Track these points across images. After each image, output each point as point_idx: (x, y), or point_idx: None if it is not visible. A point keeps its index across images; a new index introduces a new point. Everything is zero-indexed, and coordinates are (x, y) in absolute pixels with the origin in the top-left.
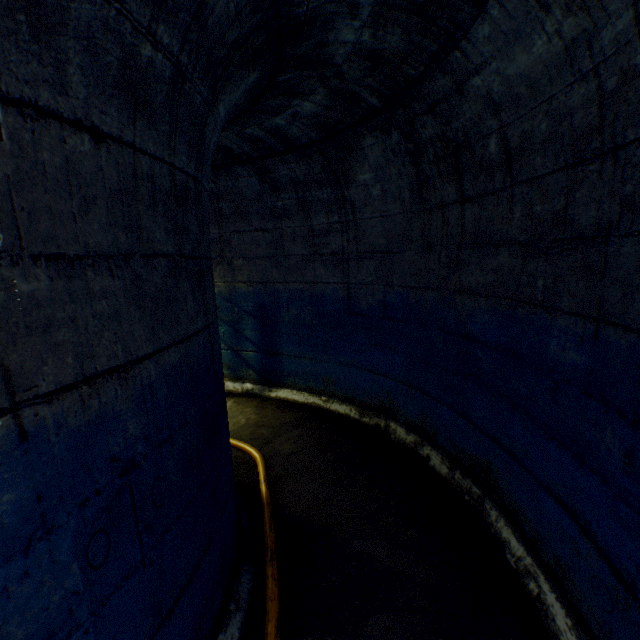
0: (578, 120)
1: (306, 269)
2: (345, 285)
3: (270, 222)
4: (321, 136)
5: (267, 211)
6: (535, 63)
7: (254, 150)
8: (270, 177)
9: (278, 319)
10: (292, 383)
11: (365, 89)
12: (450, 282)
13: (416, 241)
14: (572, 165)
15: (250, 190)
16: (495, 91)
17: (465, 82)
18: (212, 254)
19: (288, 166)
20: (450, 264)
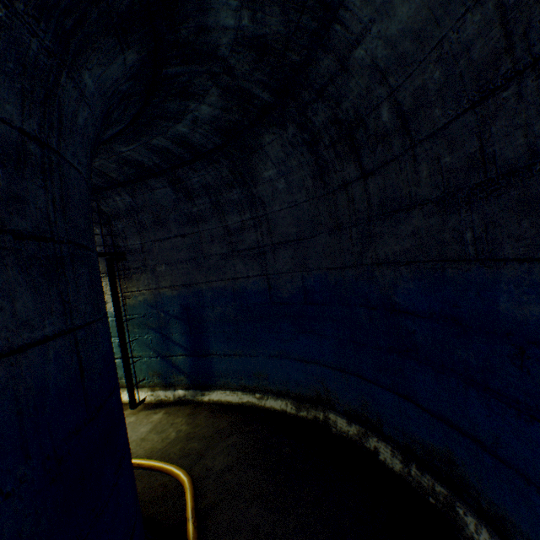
0: (478, 51)
1: (226, 266)
2: (264, 277)
3: (188, 227)
4: (224, 140)
5: (184, 217)
6: (418, 10)
7: (164, 161)
8: (183, 186)
9: (204, 319)
10: (224, 383)
11: (256, 84)
12: (366, 256)
13: (325, 224)
14: (480, 101)
15: (166, 200)
16: (379, 57)
17: (348, 57)
18: (135, 264)
19: (198, 173)
20: (362, 239)
